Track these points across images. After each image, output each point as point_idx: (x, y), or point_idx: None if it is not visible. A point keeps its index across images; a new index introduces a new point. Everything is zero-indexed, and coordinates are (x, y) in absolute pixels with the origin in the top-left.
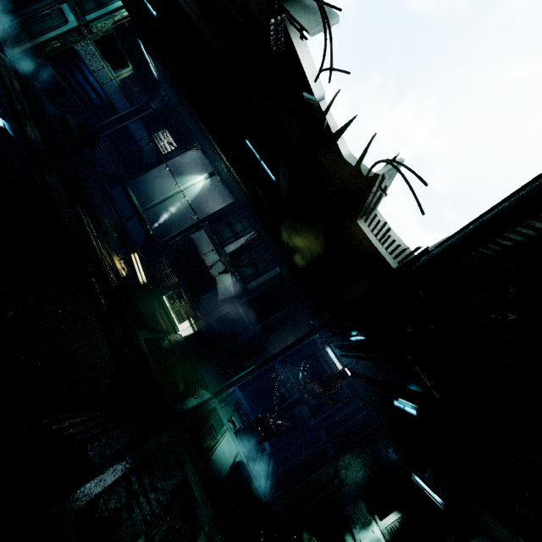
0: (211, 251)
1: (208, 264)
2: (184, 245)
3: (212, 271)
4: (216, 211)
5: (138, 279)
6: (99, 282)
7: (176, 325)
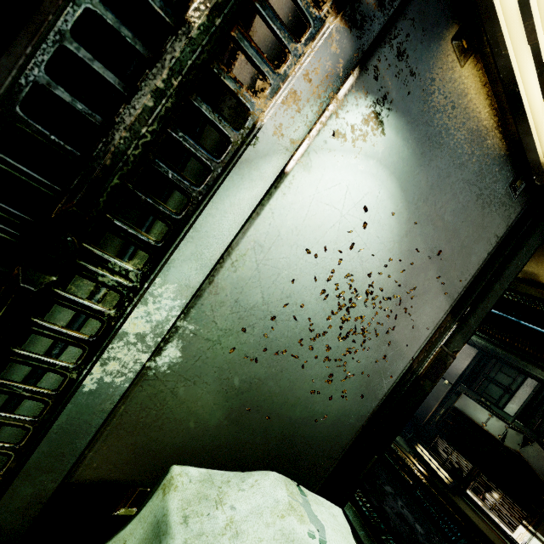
0: (489, 418)
1: (497, 436)
2: (451, 417)
3: (507, 444)
4: (464, 369)
5: (439, 476)
6: (424, 496)
7: (508, 534)
